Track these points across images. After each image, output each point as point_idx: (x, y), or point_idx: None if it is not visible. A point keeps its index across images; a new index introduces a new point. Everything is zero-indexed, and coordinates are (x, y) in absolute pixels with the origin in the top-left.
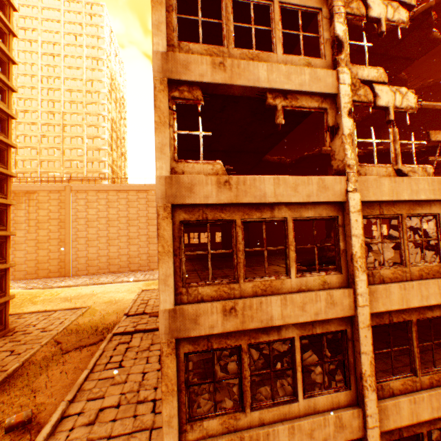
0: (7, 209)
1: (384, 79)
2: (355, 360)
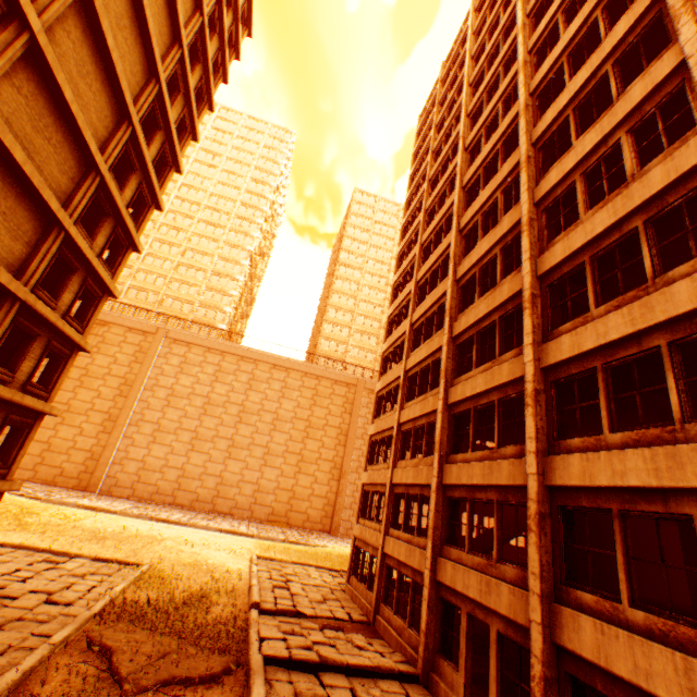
0: (102, 298)
1: None
2: None
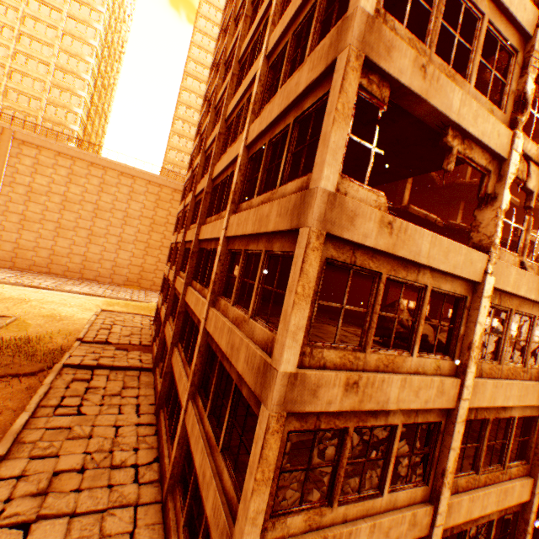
0: None
1: (538, 160)
2: (439, 455)
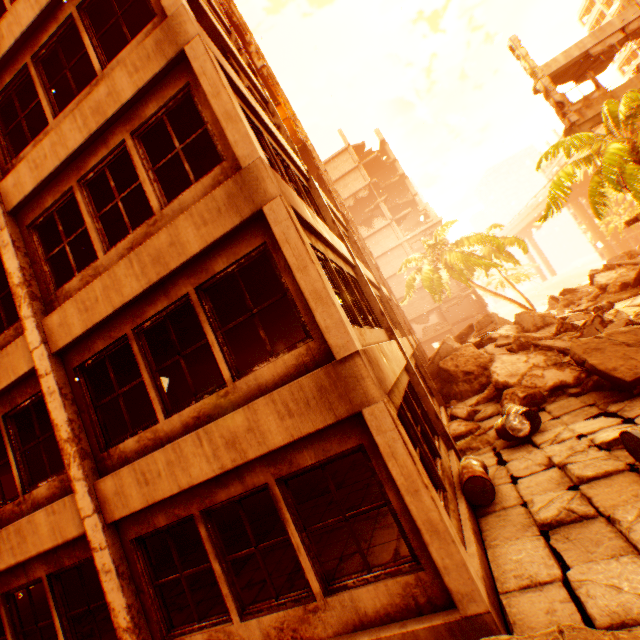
0: None
1: None
2: (372, 305)
